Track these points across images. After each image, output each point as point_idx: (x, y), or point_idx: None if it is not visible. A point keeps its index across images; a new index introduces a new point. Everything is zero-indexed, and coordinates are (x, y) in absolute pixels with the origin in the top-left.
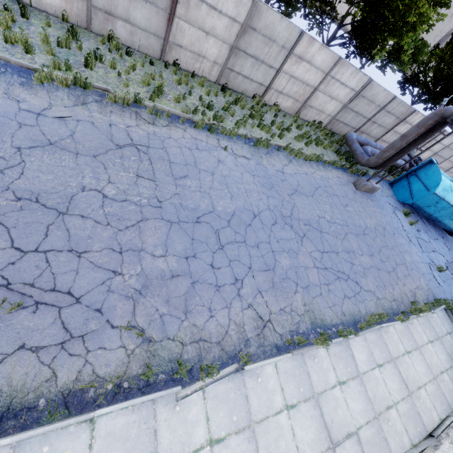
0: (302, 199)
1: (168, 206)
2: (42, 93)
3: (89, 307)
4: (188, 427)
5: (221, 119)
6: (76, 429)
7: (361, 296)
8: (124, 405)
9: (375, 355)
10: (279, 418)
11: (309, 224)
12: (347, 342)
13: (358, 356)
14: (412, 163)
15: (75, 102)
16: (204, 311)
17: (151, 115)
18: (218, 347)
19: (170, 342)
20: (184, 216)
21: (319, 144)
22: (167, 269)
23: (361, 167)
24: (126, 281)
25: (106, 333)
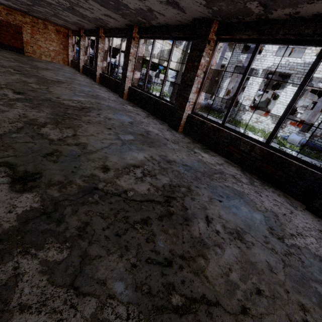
0: None
1: None
2: None
3: None
4: None
5: None
6: None
7: None
8: None
9: None
10: None
11: None
12: None
13: None
14: None
15: None
16: None
17: None
18: None
19: None
20: None
21: None
22: None
23: None
24: None
25: None
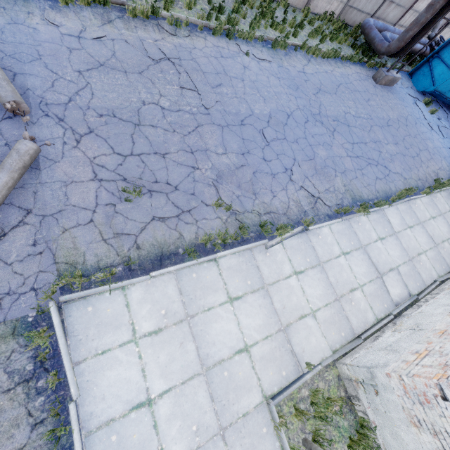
0: (327, 97)
1: (214, 112)
2: (71, 15)
3: (185, 193)
4: (278, 264)
5: (235, 22)
6: (208, 265)
7: (390, 178)
8: (234, 250)
9: (406, 220)
10: (339, 260)
11: (337, 120)
12: (382, 212)
13: (393, 221)
14: (433, 46)
15: (102, 21)
16: (268, 192)
17: (170, 26)
18: (285, 217)
19: (250, 214)
20: (230, 121)
21: (334, 39)
22: (231, 163)
23: (378, 60)
24: (204, 173)
25: (204, 209)
